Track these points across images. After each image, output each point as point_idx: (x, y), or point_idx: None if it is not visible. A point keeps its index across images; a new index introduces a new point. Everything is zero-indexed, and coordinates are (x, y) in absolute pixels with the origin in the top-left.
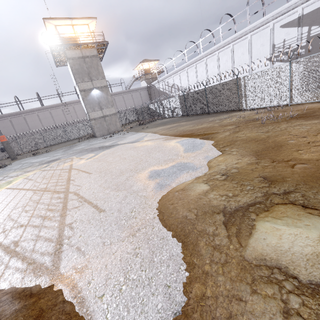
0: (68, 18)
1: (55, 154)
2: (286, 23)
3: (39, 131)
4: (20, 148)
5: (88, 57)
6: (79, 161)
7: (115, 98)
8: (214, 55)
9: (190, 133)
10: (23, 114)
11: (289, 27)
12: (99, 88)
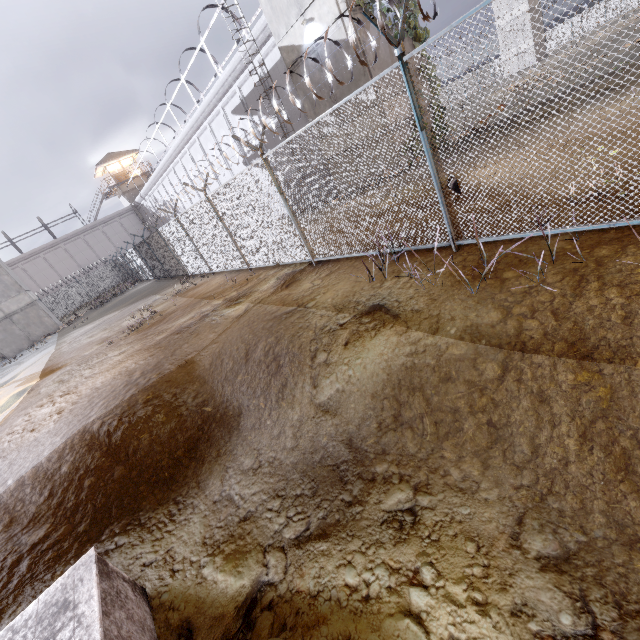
0: None
1: None
2: (235, 108)
3: None
4: None
5: None
6: None
7: (69, 248)
8: (186, 153)
9: (58, 363)
10: None
11: (241, 115)
12: None
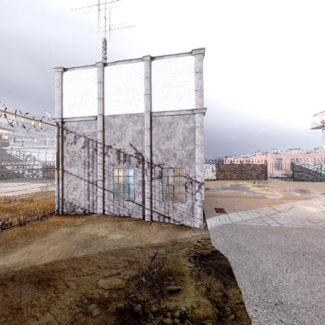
0: None
1: None
2: None
3: None
4: None
5: None
6: None
7: None
8: None
9: None
10: None
11: None
12: None
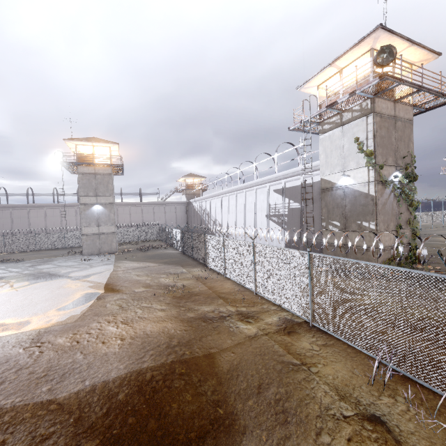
0: (89, 141)
1: (14, 269)
2: (276, 189)
3: (34, 231)
4: (4, 247)
5: (100, 174)
6: (2, 290)
7: (144, 208)
8: (234, 194)
9: (116, 285)
10: (29, 207)
11: (278, 194)
12: (103, 204)
